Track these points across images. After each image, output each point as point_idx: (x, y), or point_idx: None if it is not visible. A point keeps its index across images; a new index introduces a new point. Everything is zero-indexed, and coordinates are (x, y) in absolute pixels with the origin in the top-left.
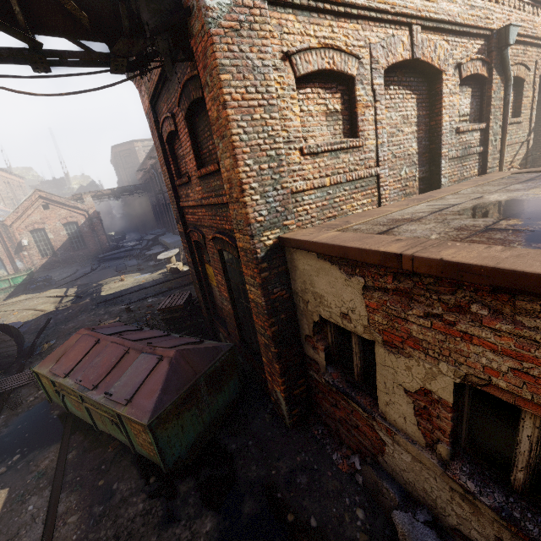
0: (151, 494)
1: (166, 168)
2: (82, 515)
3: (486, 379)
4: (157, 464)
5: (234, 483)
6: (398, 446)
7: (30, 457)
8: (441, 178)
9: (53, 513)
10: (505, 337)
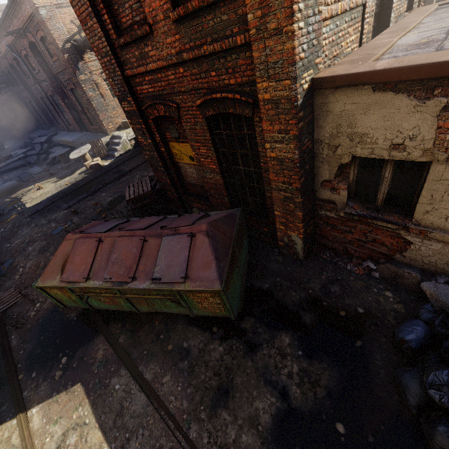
0: (222, 339)
1: (95, 22)
2: (172, 373)
3: None
4: (210, 318)
5: (285, 308)
6: (428, 241)
7: (79, 355)
8: (391, 13)
9: (144, 382)
10: None
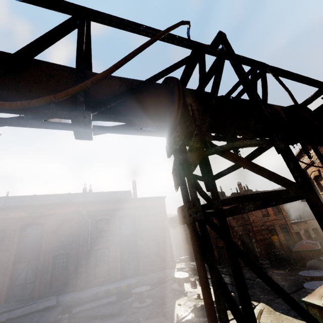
0: None
1: (260, 212)
2: None
3: (304, 229)
4: None
5: None
6: None
7: None
8: None
9: None
10: (302, 225)
